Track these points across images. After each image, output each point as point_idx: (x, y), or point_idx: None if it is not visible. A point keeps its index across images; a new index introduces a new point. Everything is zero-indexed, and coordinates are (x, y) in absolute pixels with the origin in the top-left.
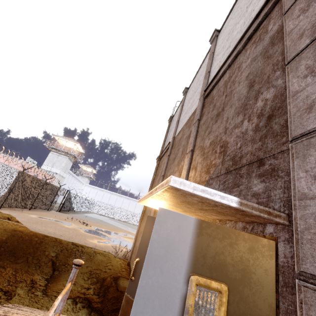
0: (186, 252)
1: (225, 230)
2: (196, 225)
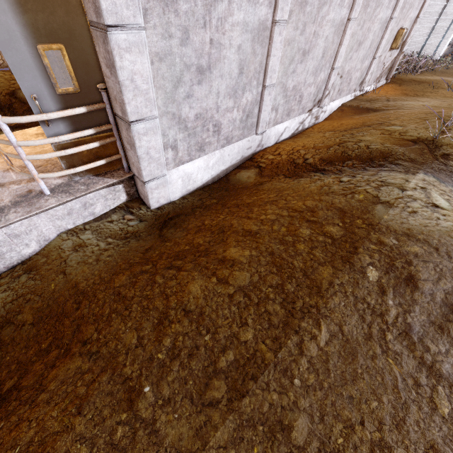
0: (24, 31)
1: (42, 2)
2: (16, 5)
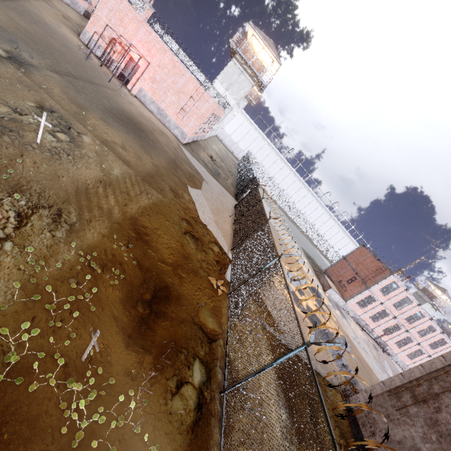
0: None
1: None
2: None
